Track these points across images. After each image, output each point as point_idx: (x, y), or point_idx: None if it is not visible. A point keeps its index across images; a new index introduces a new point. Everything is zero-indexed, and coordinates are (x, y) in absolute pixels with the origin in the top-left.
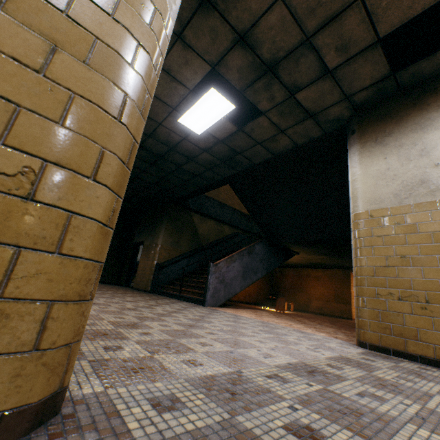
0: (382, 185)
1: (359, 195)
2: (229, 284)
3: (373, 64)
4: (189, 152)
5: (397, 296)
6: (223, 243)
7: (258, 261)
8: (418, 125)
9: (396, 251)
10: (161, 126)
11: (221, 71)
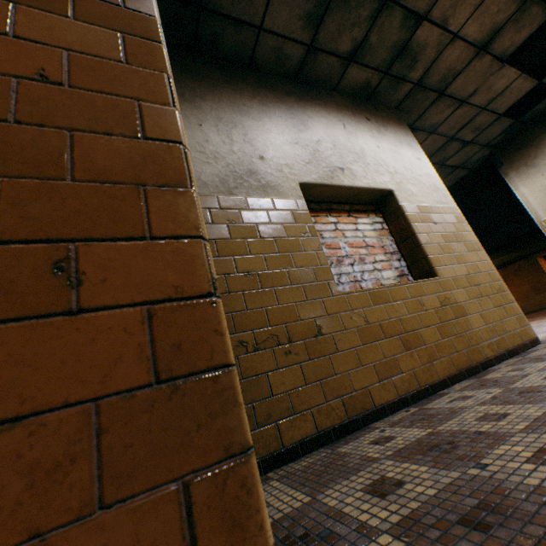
0: None
1: (536, 208)
2: None
3: (500, 124)
4: None
5: None
6: None
7: None
8: None
9: None
10: None
11: None
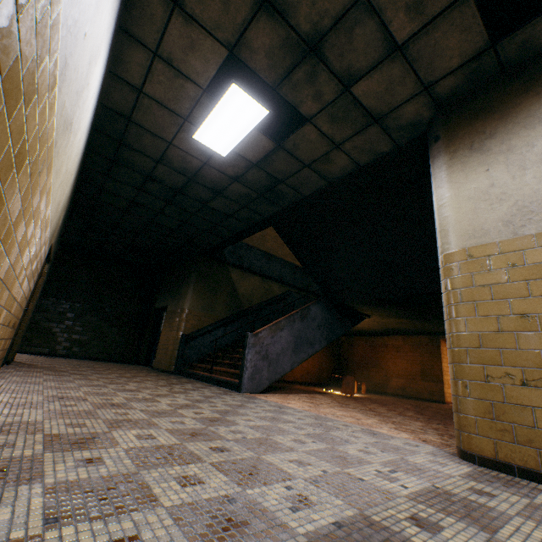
0: (485, 209)
1: (451, 227)
2: (275, 361)
3: (463, 32)
4: (215, 183)
5: (520, 379)
6: (271, 306)
7: (315, 328)
8: (535, 117)
9: (513, 307)
10: (173, 147)
11: (242, 56)
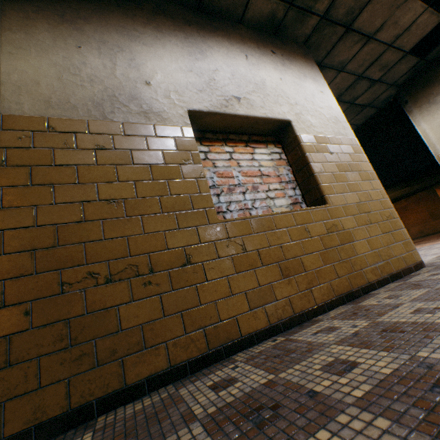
0: None
1: (435, 142)
2: None
3: (406, 63)
4: None
5: None
6: None
7: None
8: None
9: None
10: None
11: None
